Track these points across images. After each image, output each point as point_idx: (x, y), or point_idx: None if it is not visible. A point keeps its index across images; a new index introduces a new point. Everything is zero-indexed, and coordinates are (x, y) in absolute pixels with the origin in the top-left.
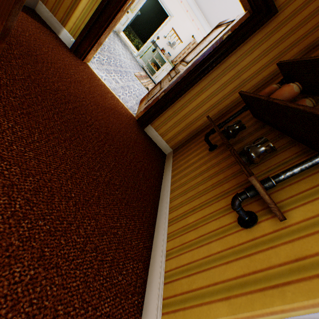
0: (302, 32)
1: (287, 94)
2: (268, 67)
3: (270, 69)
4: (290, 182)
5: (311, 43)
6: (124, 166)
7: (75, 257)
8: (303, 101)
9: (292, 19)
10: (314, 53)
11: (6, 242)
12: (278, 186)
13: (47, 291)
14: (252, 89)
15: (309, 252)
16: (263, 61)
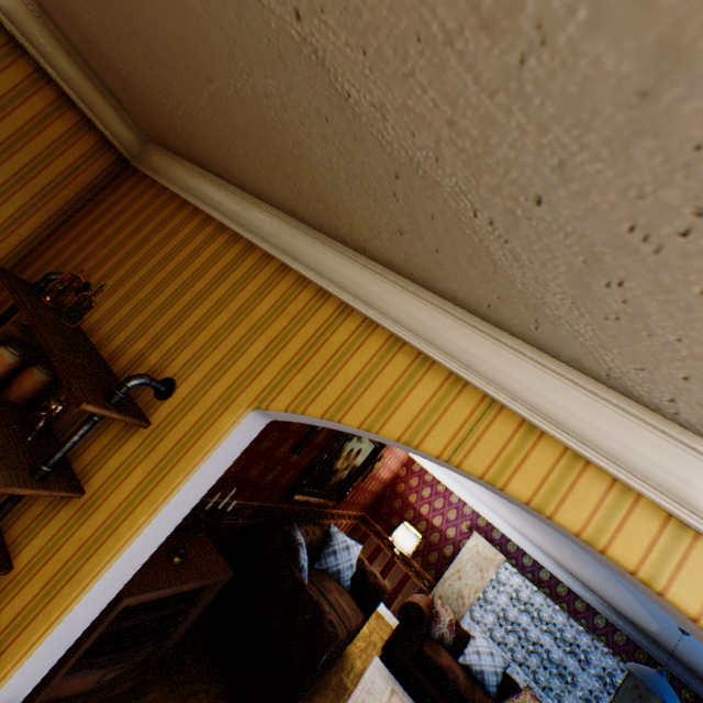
0: (65, 166)
1: (1, 369)
2: (26, 220)
3: (32, 223)
4: (28, 506)
5: (92, 184)
6: None
7: None
8: (31, 374)
9: (29, 141)
10: (98, 209)
11: None
12: (17, 516)
13: None
14: (13, 260)
15: (26, 603)
16: (6, 210)
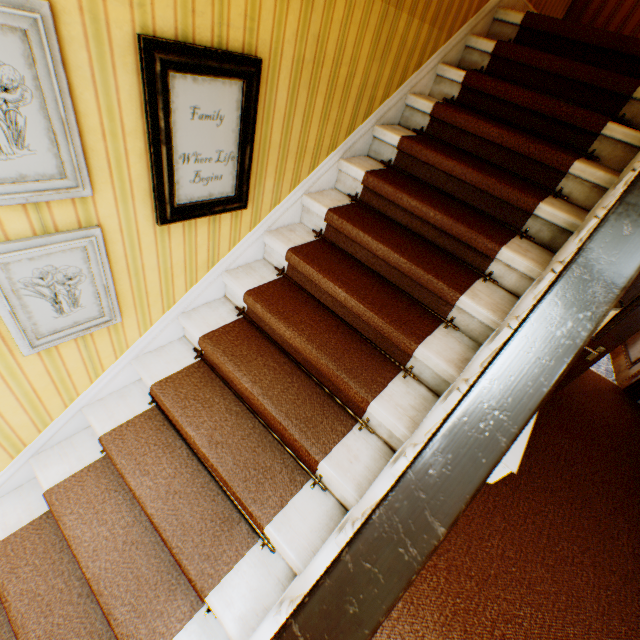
0: None
1: None
2: None
3: None
4: None
5: None
6: (636, 458)
7: (639, 524)
8: None
9: None
10: None
11: (607, 507)
12: None
13: (636, 535)
14: None
15: None
16: None
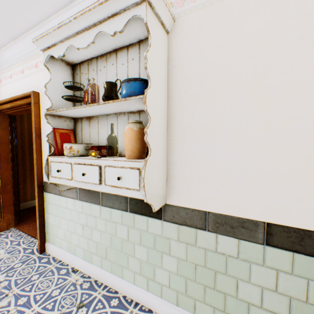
0: None
1: None
2: None
3: None
4: None
5: None
6: None
7: None
8: None
9: None
10: None
11: None
12: None
13: None
14: None
15: None
16: None
